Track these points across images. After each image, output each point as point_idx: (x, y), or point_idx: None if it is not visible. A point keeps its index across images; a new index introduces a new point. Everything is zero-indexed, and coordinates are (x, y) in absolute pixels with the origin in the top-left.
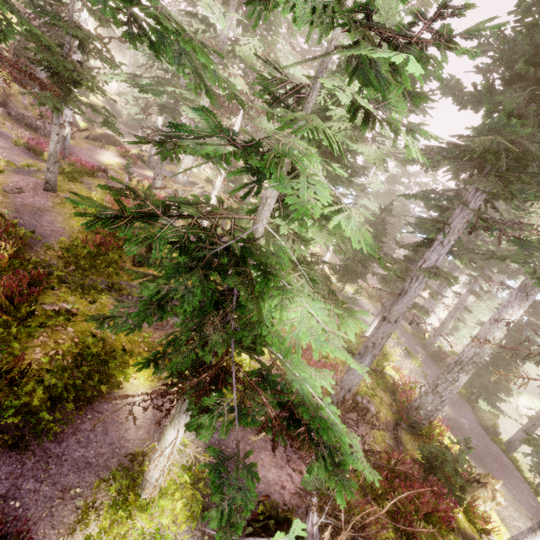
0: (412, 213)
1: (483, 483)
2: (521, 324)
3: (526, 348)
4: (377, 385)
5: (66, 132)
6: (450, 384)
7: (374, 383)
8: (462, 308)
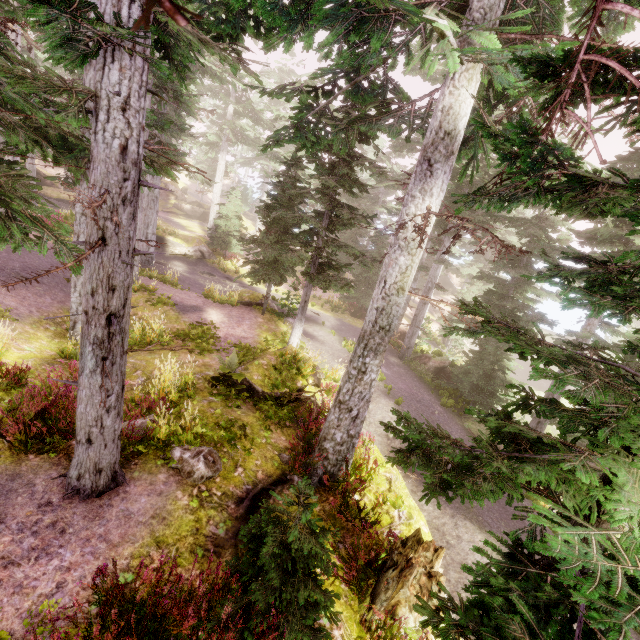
0: (381, 198)
1: (403, 568)
2: (505, 288)
3: (515, 318)
4: (266, 419)
5: None
6: (356, 381)
7: (266, 418)
8: (434, 287)
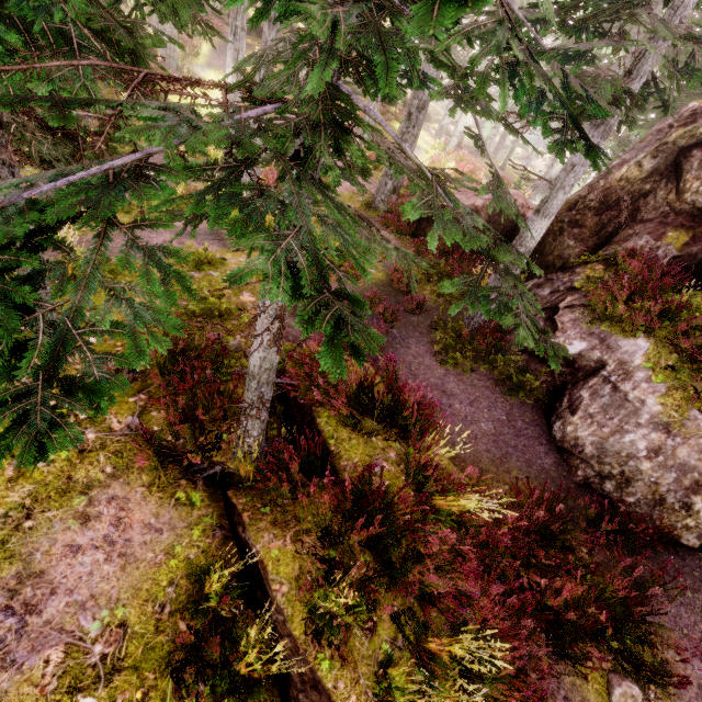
0: None
1: None
2: None
3: None
4: None
5: (443, 123)
6: None
7: None
8: None
